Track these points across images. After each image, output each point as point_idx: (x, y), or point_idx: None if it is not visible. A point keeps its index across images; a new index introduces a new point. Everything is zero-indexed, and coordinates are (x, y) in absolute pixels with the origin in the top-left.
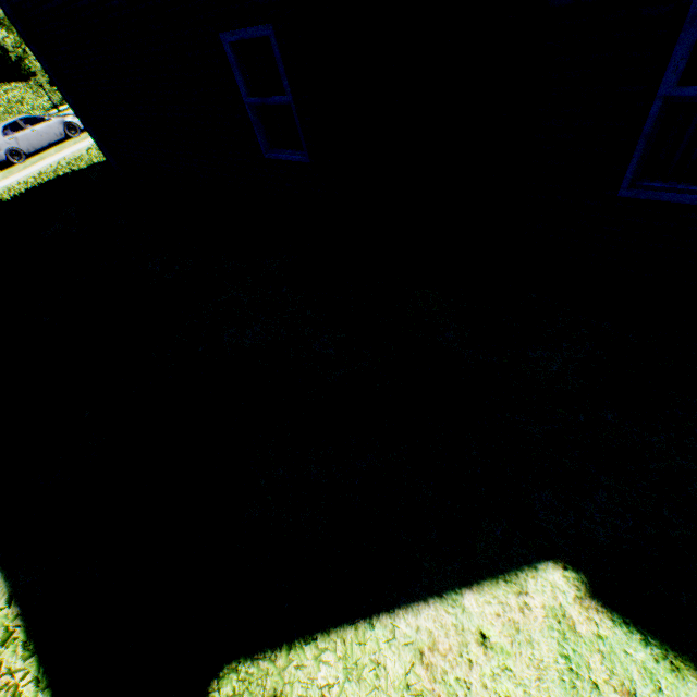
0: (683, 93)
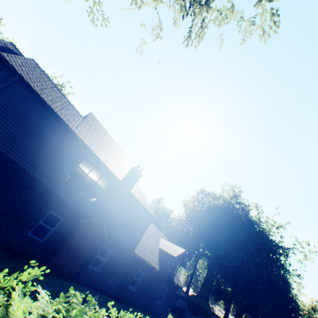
0: (98, 256)
